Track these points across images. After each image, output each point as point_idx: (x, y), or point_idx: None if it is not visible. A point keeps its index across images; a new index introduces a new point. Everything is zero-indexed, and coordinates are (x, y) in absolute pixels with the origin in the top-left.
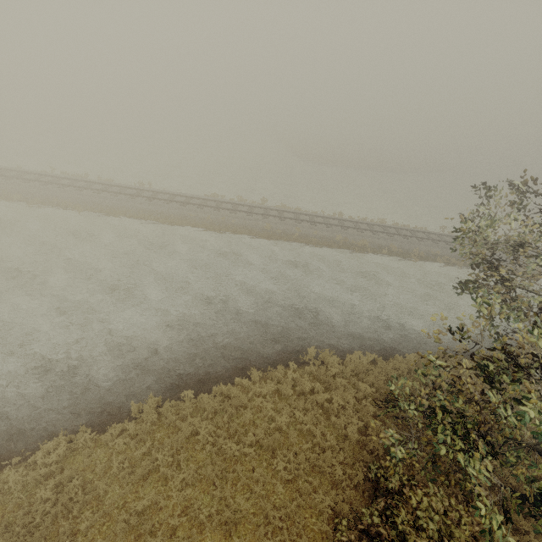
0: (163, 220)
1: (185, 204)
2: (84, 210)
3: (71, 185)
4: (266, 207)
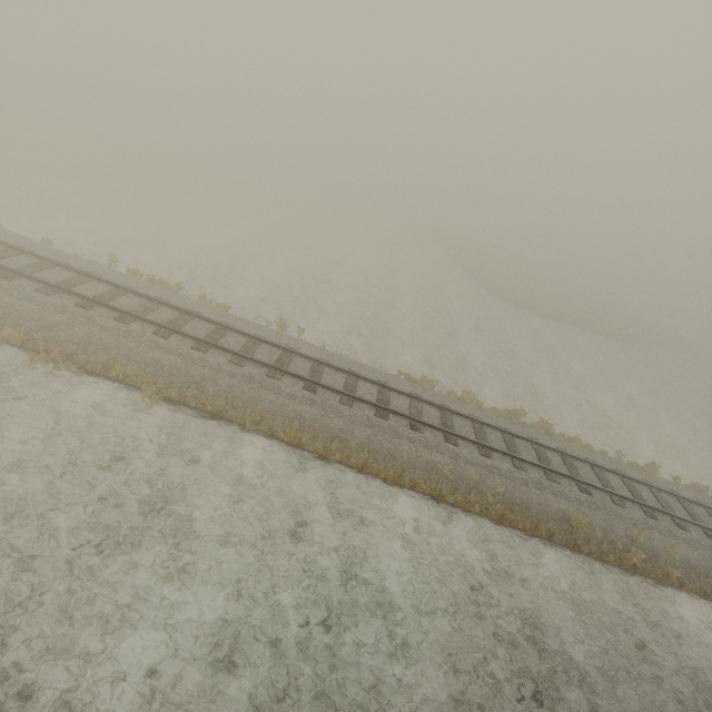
0: (341, 457)
1: (384, 412)
2: (162, 396)
3: (145, 319)
4: (525, 430)
